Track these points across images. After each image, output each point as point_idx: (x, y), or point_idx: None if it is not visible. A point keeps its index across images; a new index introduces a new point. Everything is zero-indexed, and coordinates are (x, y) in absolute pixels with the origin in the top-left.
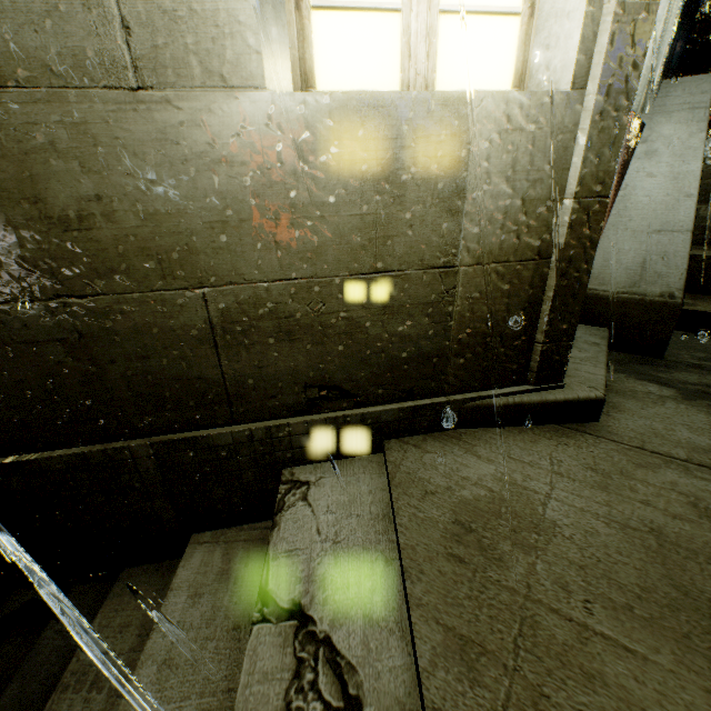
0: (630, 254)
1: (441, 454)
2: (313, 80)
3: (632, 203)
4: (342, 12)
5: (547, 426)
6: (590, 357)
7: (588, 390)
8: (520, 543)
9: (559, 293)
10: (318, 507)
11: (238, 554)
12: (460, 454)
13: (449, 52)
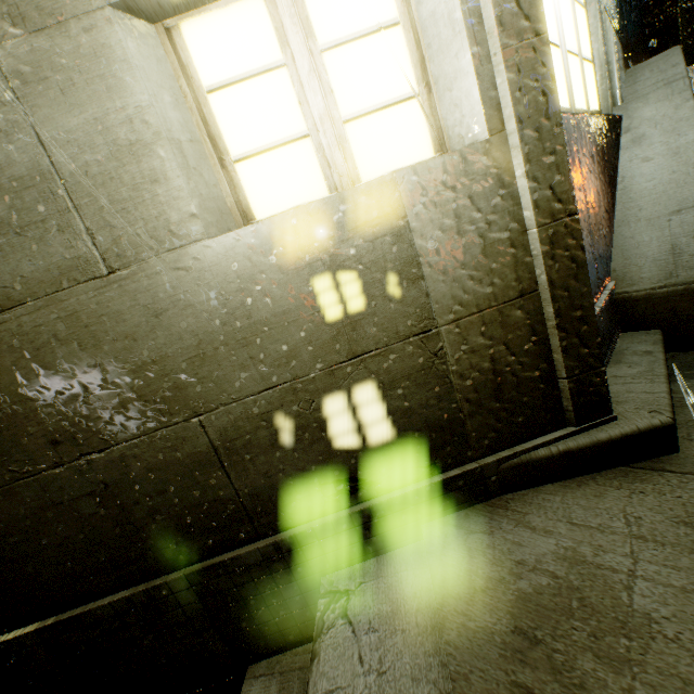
0: (653, 244)
1: (487, 533)
2: (252, 214)
3: (636, 193)
4: (260, 156)
5: (611, 470)
6: (643, 371)
7: (648, 416)
8: (605, 656)
9: (563, 322)
10: (359, 624)
11: (294, 689)
12: (510, 529)
13: (363, 149)
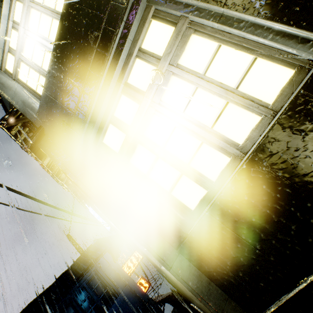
0: None
1: None
2: None
3: None
4: None
5: None
6: None
7: None
8: None
9: None
10: None
11: None
12: None
13: None
